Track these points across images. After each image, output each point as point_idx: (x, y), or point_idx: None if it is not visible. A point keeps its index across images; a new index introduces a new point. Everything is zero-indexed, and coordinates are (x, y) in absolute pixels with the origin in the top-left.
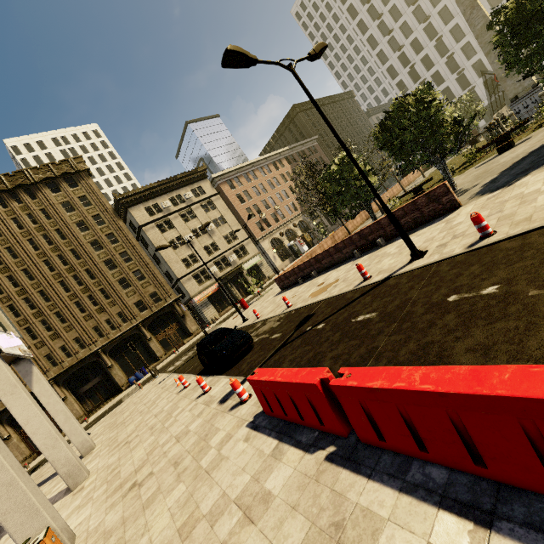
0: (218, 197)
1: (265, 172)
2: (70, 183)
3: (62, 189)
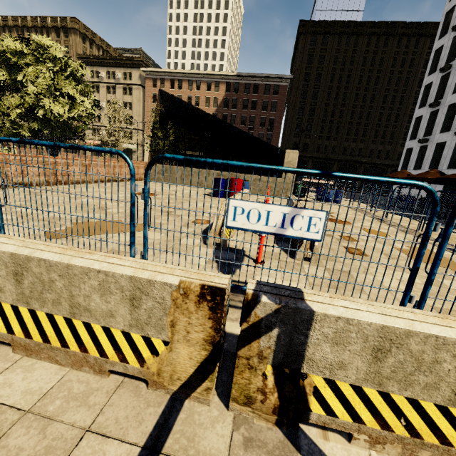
0: (138, 88)
1: (193, 87)
2: (66, 34)
3: (61, 36)
